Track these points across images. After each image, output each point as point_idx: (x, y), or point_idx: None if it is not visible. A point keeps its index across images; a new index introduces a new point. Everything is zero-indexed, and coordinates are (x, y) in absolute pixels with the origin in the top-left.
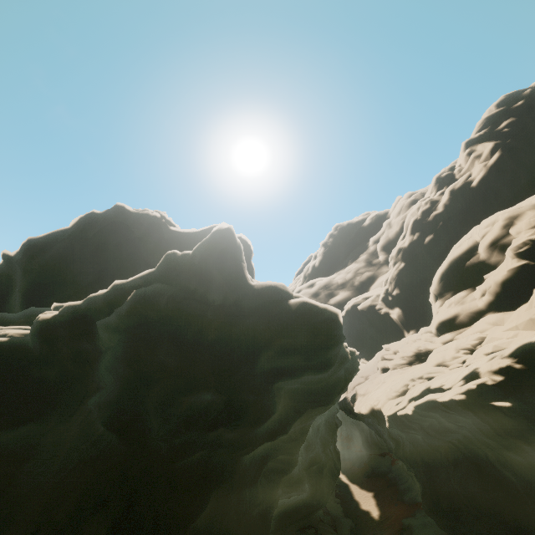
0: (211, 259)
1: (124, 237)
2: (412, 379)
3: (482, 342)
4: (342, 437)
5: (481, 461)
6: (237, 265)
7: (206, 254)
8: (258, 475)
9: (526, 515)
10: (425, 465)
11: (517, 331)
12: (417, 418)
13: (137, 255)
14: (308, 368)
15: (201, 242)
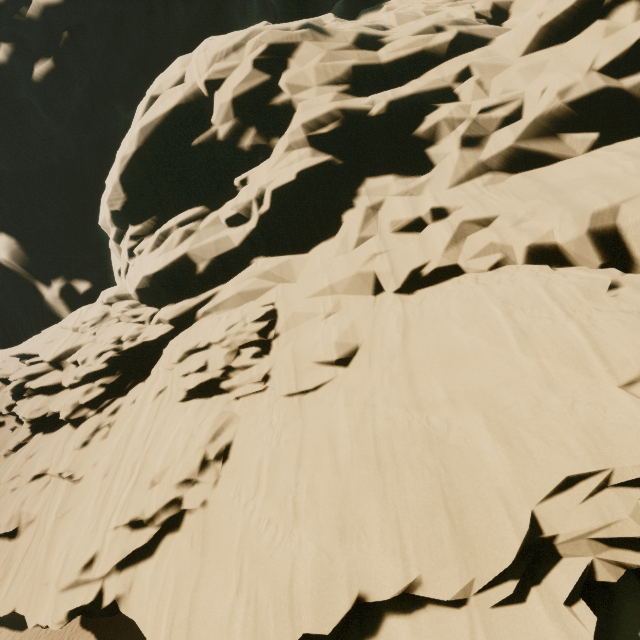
0: None
1: None
2: (187, 481)
3: (275, 322)
4: None
5: None
6: None
7: None
8: None
9: None
10: None
11: (337, 296)
12: None
13: None
14: None
15: None
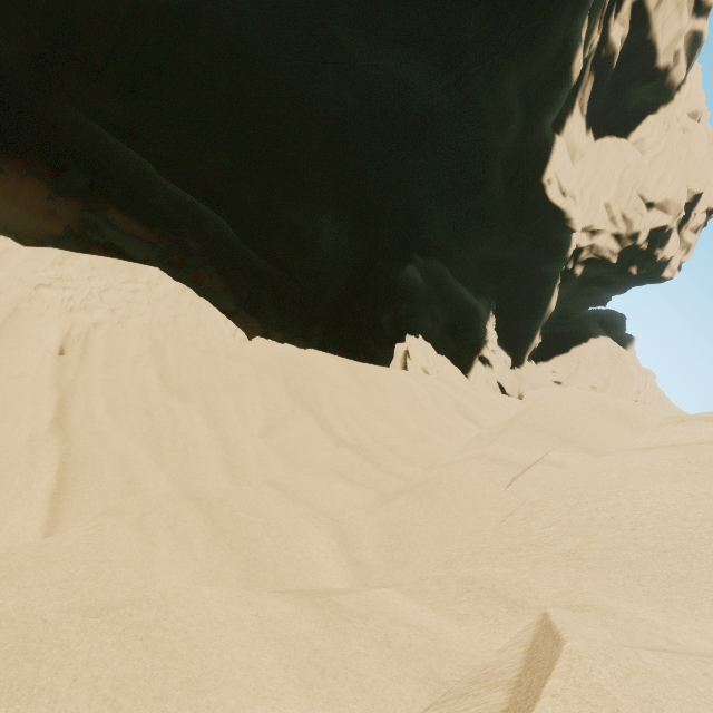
0: None
1: None
2: None
3: None
4: None
5: None
6: None
7: None
8: None
9: None
10: None
11: None
12: None
13: None
14: None
15: None
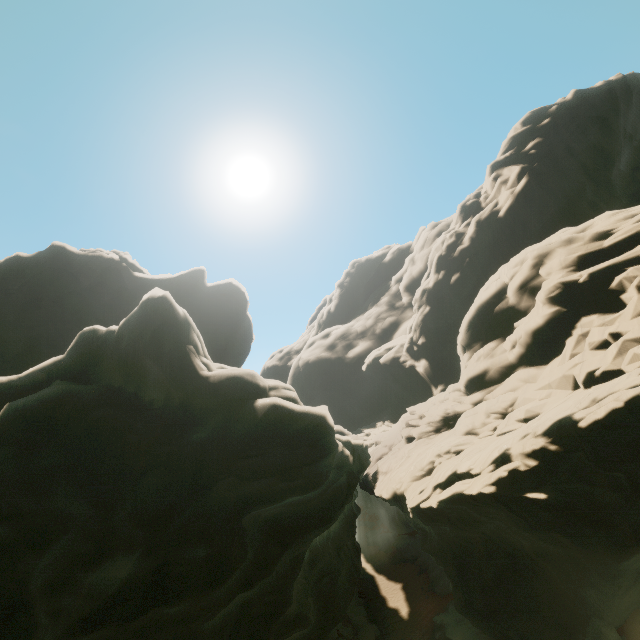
0: (142, 342)
1: (66, 290)
2: (438, 455)
3: (514, 403)
4: (367, 516)
5: (516, 550)
6: (181, 350)
7: (135, 335)
8: (236, 632)
9: (565, 607)
10: (455, 559)
11: (551, 390)
12: (443, 511)
13: (87, 313)
14: (291, 490)
15: (128, 316)
